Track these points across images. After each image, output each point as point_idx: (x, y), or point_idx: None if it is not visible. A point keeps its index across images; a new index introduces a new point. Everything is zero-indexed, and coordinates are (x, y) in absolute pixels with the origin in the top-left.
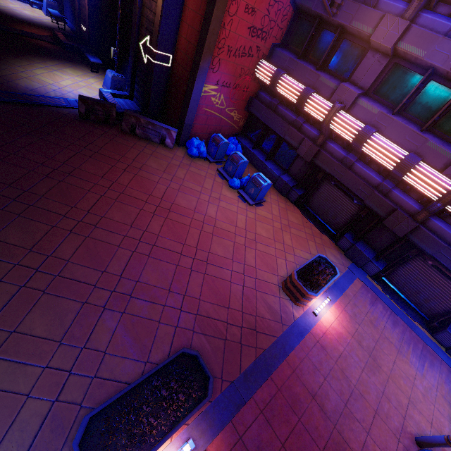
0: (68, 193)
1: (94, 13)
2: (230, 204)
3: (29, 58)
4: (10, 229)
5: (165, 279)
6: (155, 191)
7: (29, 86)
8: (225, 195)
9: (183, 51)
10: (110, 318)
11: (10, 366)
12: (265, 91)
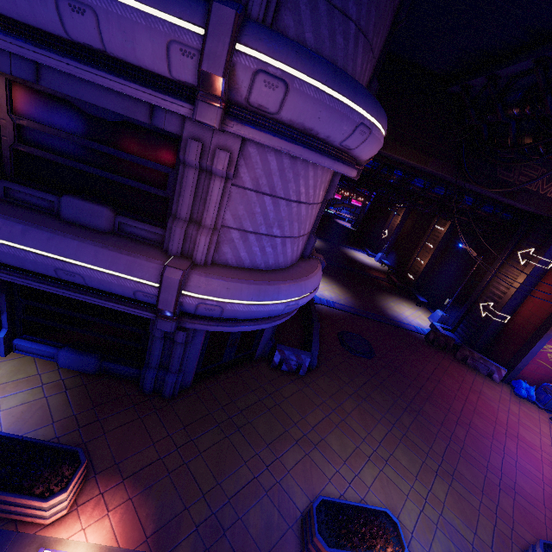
0: (444, 395)
1: (426, 271)
2: None
3: (384, 294)
4: (427, 407)
5: (536, 494)
6: (499, 416)
7: (392, 314)
8: None
9: (524, 317)
10: (506, 497)
11: (462, 487)
12: None
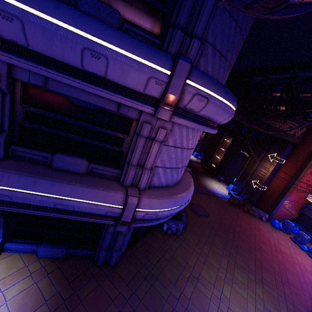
0: (245, 234)
1: (221, 163)
2: (306, 258)
3: (202, 176)
4: (240, 242)
5: (297, 282)
6: (270, 241)
7: (210, 188)
8: (301, 253)
9: (274, 187)
10: (286, 288)
11: (268, 287)
12: (311, 205)
